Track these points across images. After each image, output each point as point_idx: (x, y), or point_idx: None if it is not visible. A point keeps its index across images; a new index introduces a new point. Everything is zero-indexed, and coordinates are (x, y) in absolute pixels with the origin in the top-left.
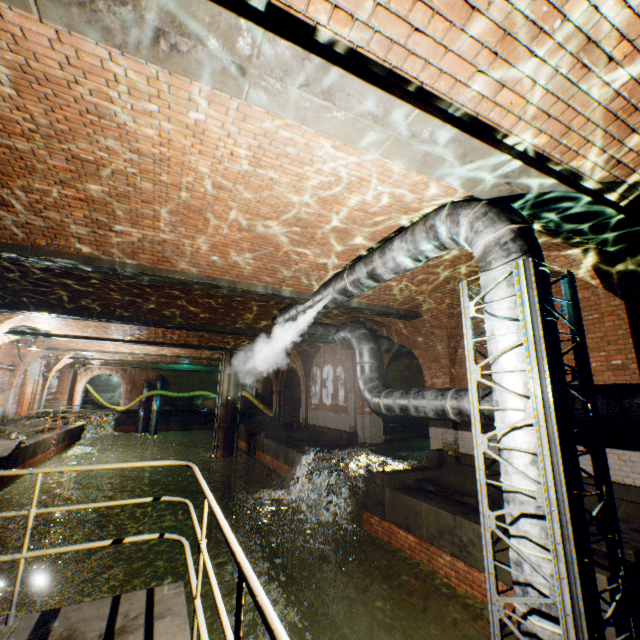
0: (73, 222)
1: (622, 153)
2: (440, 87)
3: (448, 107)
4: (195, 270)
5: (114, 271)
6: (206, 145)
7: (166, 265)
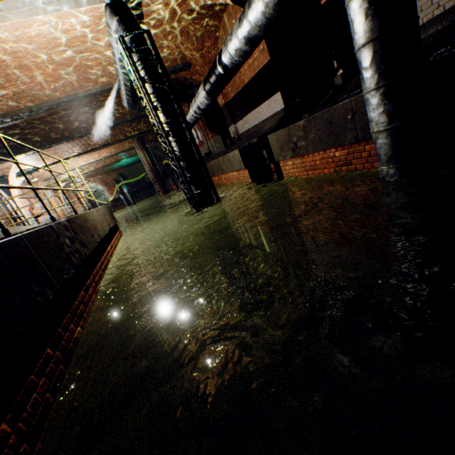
0: None
1: None
2: None
3: None
4: (51, 98)
5: (19, 116)
6: None
7: (37, 102)
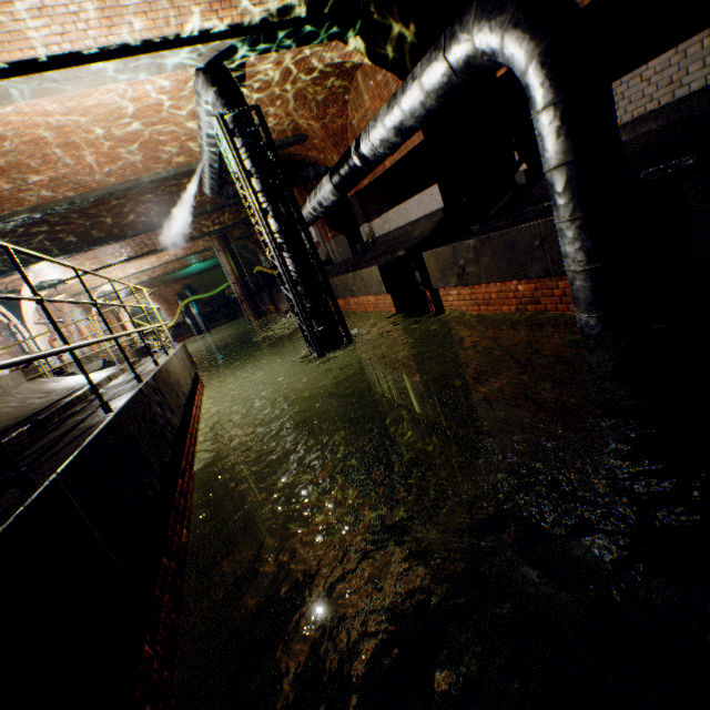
0: (4, 190)
1: (248, 1)
2: (102, 43)
3: (118, 47)
4: (103, 185)
5: (55, 210)
6: (30, 115)
7: (82, 190)
